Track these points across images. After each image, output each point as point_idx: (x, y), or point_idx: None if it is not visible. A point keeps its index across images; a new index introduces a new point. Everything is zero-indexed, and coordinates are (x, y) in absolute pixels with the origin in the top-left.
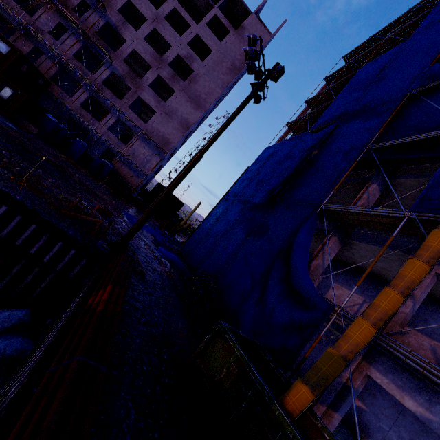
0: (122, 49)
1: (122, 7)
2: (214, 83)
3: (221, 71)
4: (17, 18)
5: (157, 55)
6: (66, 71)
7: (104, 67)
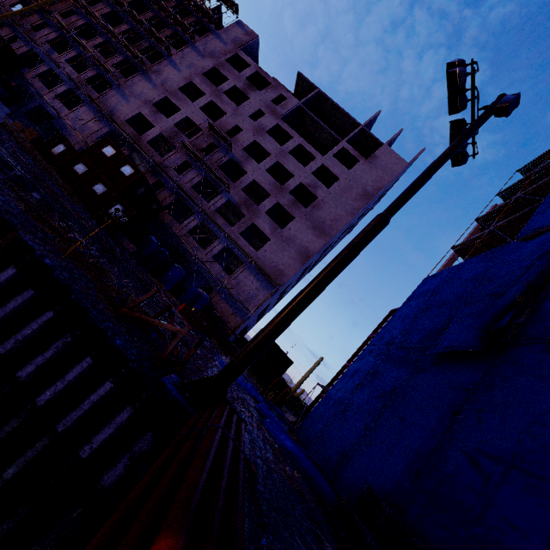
0: (241, 179)
1: (247, 147)
2: (342, 209)
3: (349, 197)
4: (149, 159)
5: (277, 184)
6: (181, 202)
7: (220, 196)
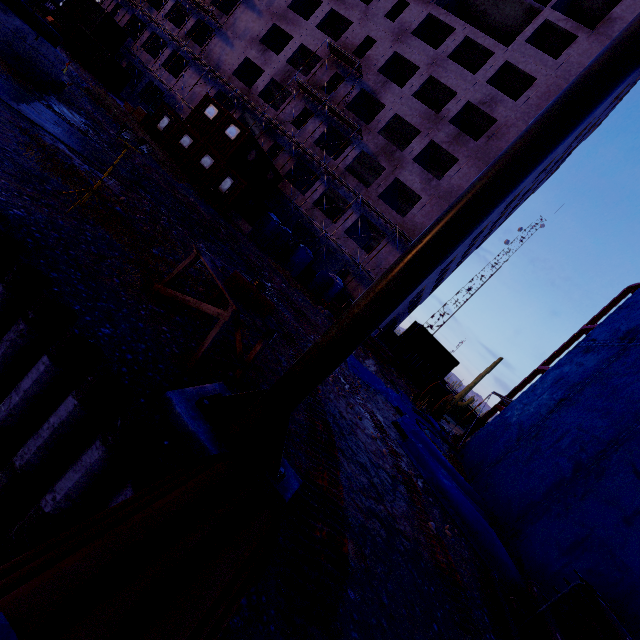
0: (377, 118)
1: (384, 68)
2: None
3: None
4: (262, 117)
5: (430, 112)
6: (304, 166)
7: (350, 148)
